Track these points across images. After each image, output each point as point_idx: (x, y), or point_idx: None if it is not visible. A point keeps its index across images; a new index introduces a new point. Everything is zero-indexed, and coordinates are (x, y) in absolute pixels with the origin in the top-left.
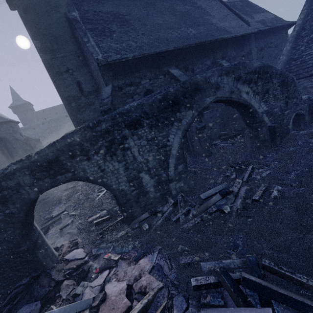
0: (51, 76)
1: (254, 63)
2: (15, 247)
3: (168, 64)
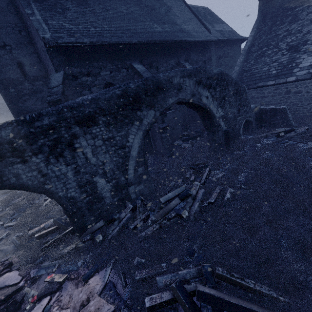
0: None
1: (213, 69)
2: None
3: (131, 57)
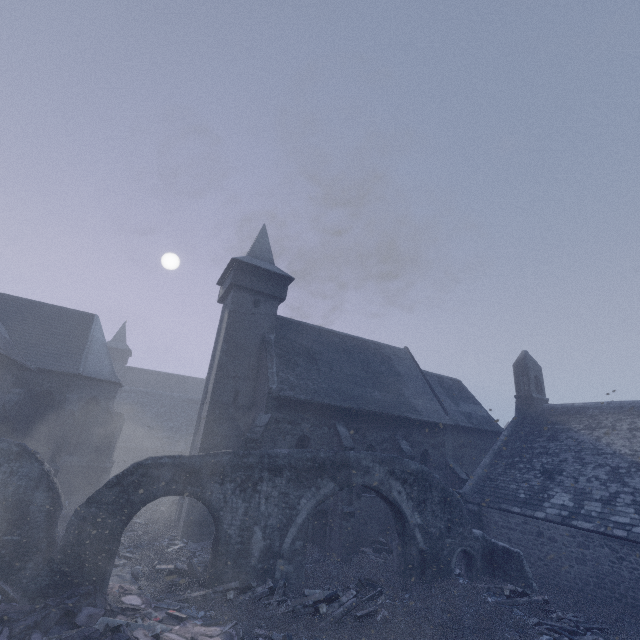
0: (216, 376)
1: (412, 464)
2: (104, 541)
3: (338, 418)
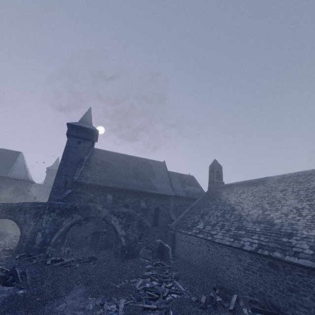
0: (57, 174)
1: (124, 209)
2: None
3: (109, 192)
